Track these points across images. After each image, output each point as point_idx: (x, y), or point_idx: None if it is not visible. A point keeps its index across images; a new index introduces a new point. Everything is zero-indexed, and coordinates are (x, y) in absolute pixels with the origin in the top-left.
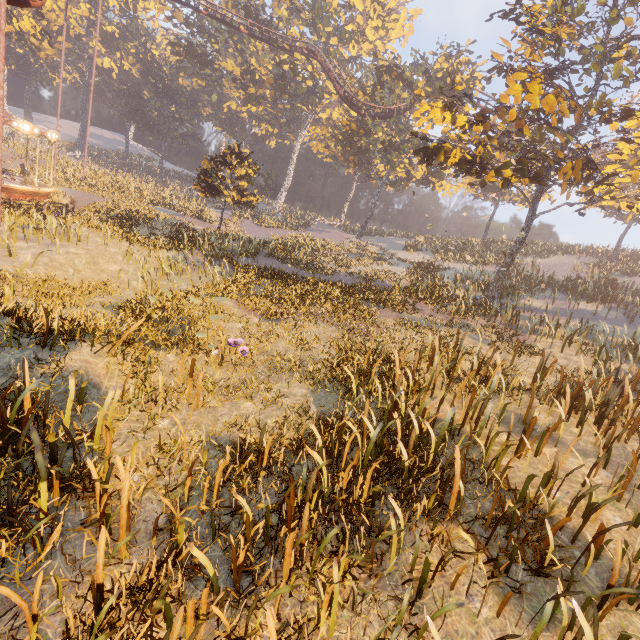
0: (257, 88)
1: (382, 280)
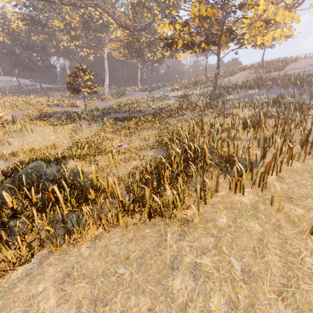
0: (75, 31)
1: (166, 107)
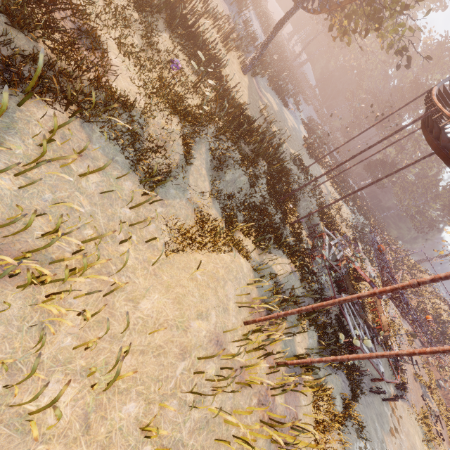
0: None
1: None
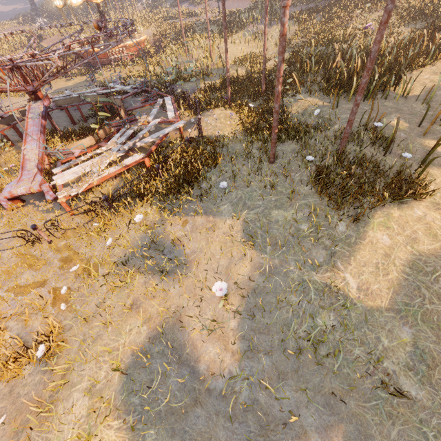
0: None
1: None
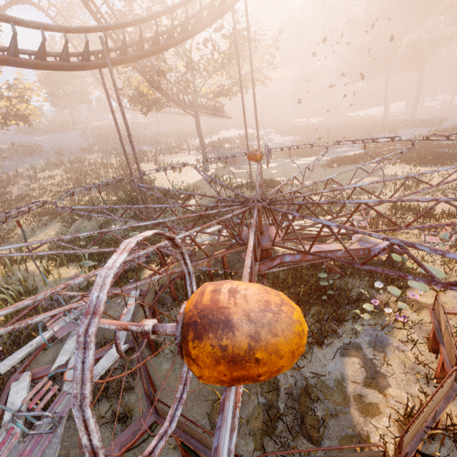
0: None
1: None
